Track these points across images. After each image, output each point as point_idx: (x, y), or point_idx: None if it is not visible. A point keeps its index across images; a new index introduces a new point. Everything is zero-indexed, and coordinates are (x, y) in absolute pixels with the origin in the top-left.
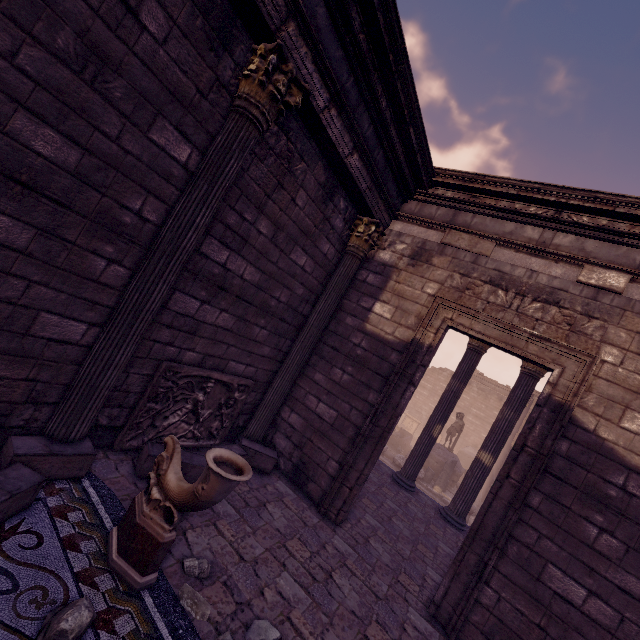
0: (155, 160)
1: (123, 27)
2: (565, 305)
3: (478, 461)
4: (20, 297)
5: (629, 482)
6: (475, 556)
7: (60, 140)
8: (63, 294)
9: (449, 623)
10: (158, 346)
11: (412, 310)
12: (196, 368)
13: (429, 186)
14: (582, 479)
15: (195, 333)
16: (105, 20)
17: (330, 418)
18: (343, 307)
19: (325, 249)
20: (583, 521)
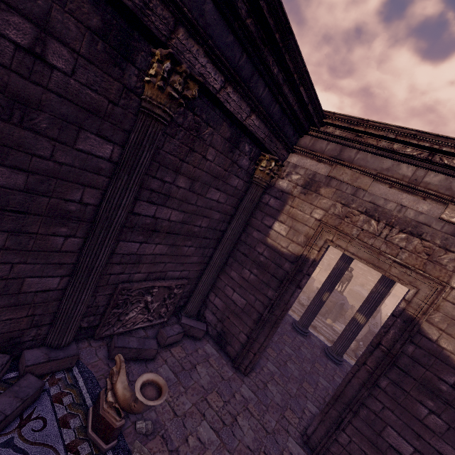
0: (85, 162)
1: (35, 72)
2: (426, 238)
3: (354, 320)
4: (8, 274)
5: None
6: (336, 412)
7: (7, 171)
8: (38, 264)
9: (315, 449)
10: (113, 276)
11: (302, 230)
12: (143, 283)
13: (321, 125)
14: (421, 374)
15: (139, 262)
16: (18, 72)
17: (241, 304)
18: (251, 223)
19: (235, 183)
20: (417, 403)
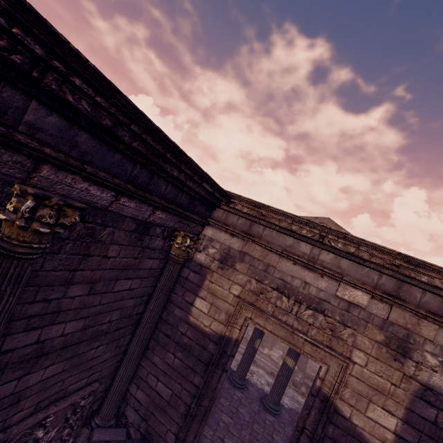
0: None
1: None
2: (328, 314)
3: (285, 364)
4: None
5: None
6: None
7: None
8: None
9: None
10: None
11: (223, 307)
12: (29, 419)
13: (230, 202)
14: None
15: (19, 400)
16: None
17: (167, 396)
18: (172, 300)
19: (149, 265)
20: None
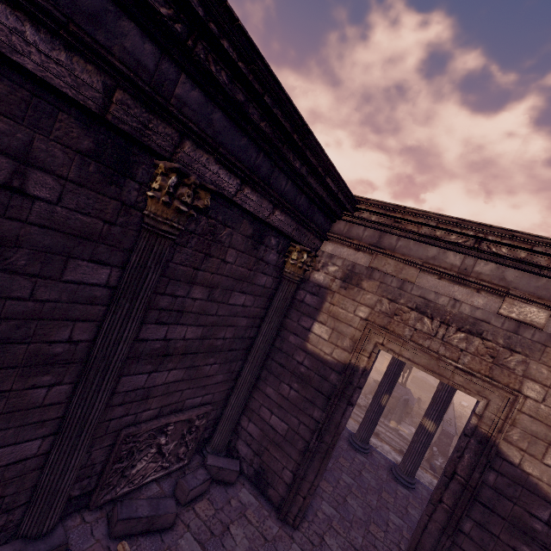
0: (75, 294)
1: (12, 207)
2: (488, 337)
3: (422, 427)
4: None
5: None
6: None
7: None
8: (11, 429)
9: None
10: (114, 422)
11: (347, 332)
12: (154, 421)
13: (354, 210)
14: (509, 510)
15: (148, 397)
16: None
17: (282, 430)
18: (286, 325)
19: (262, 282)
20: (511, 550)
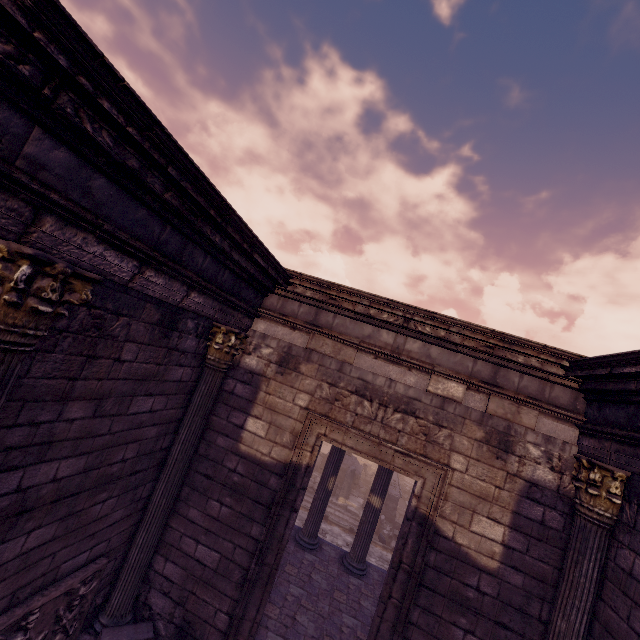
0: None
1: None
2: (420, 415)
3: (370, 505)
4: None
5: (481, 582)
6: None
7: None
8: None
9: None
10: None
11: (286, 426)
12: (1, 619)
13: (288, 284)
14: (448, 586)
15: None
16: None
17: (212, 562)
18: (212, 425)
19: (178, 375)
20: (452, 627)
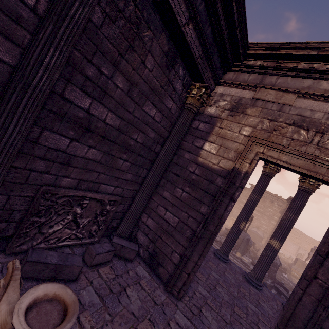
0: None
1: None
2: None
3: (270, 245)
4: None
5: None
6: None
7: None
8: None
9: None
10: (35, 174)
11: (232, 147)
12: (72, 190)
13: (243, 59)
14: None
15: (68, 164)
16: None
17: (174, 223)
18: (182, 146)
19: (169, 105)
20: None
